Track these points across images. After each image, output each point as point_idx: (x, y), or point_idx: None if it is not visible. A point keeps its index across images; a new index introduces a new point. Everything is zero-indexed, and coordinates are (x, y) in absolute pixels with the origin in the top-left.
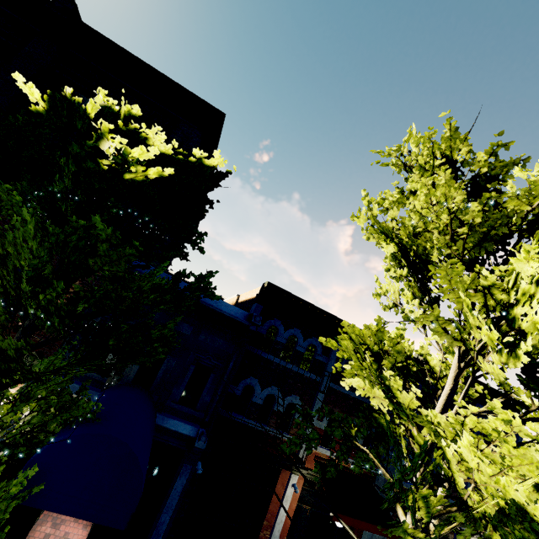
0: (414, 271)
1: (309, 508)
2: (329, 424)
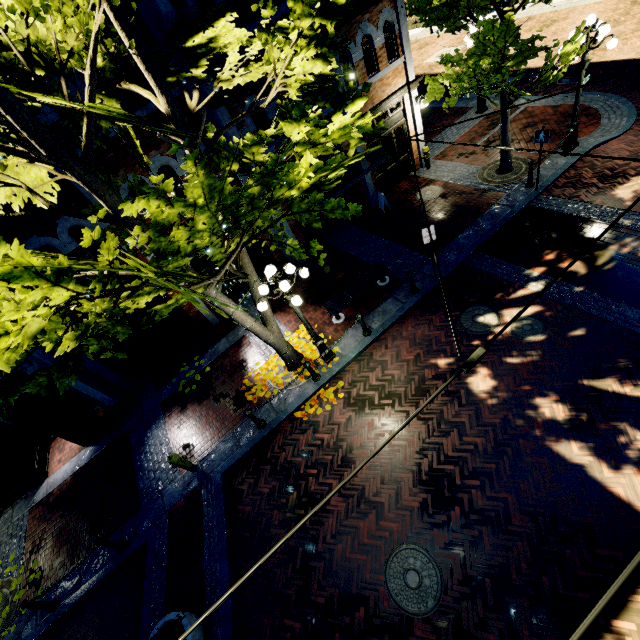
0: None
1: None
2: None
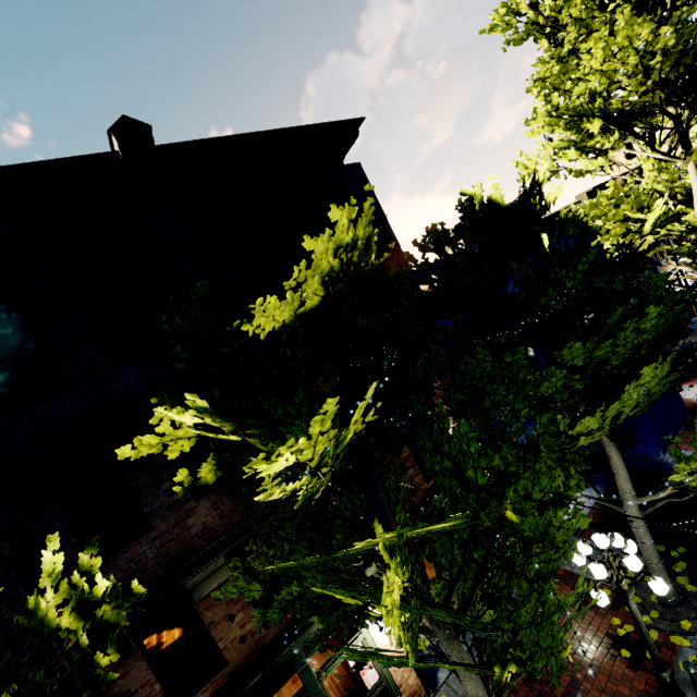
0: (624, 129)
1: None
2: None
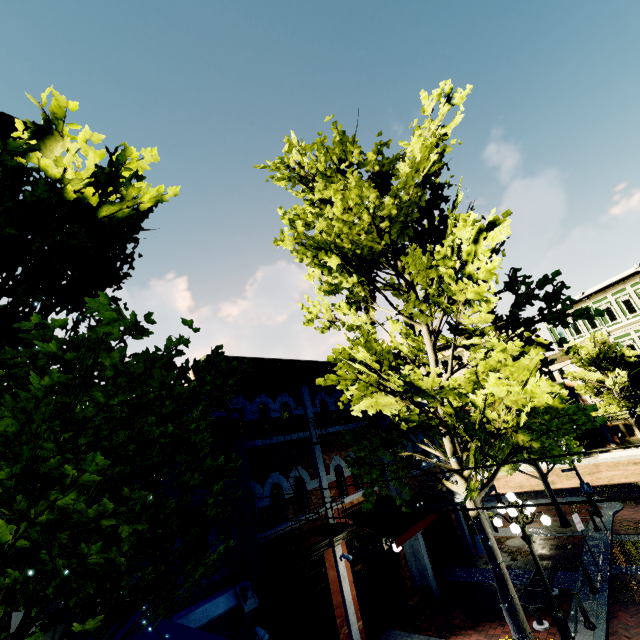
0: (362, 275)
1: (361, 566)
2: (335, 472)
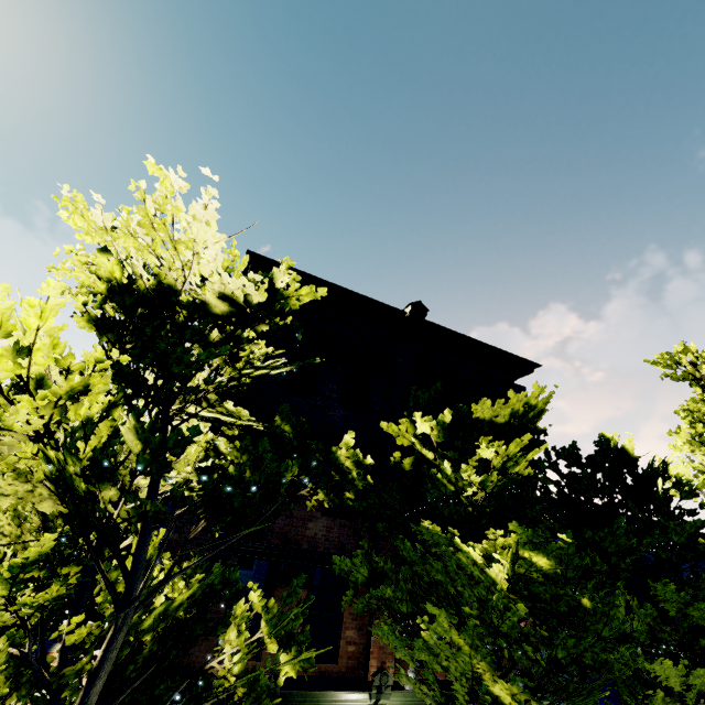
0: None
1: None
2: None
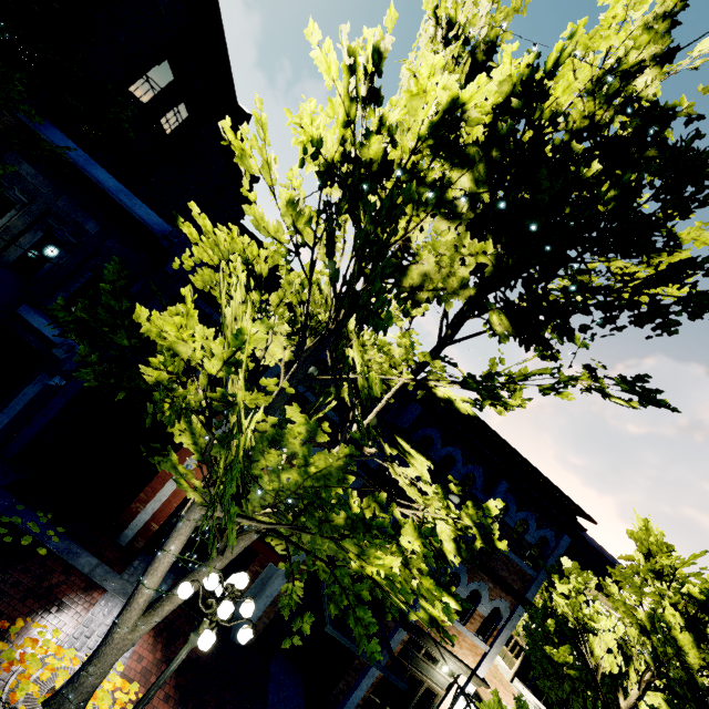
0: None
1: None
2: None
